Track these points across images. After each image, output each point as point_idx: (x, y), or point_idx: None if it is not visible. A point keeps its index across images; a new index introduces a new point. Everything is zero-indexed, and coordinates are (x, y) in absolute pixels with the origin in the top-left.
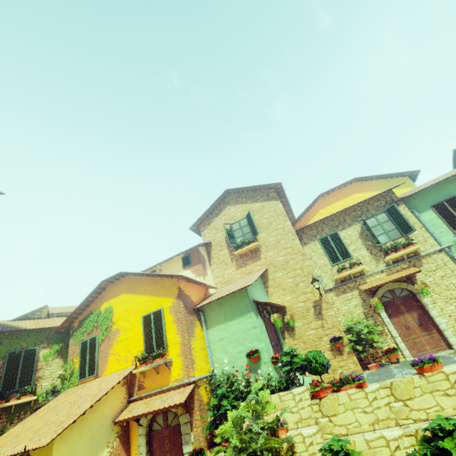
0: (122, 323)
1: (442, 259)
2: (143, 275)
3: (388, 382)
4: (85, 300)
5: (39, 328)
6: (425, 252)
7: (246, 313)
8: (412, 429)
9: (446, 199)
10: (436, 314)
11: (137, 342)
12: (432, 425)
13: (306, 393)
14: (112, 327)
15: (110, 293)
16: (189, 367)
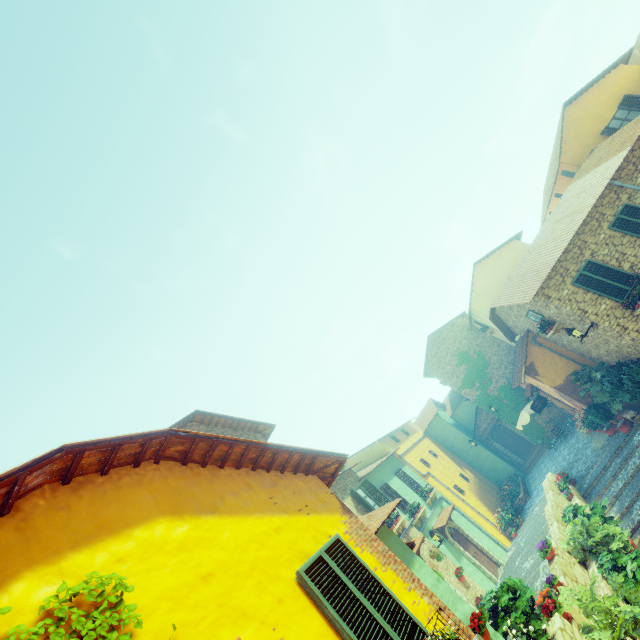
0: (213, 636)
1: (417, 532)
2: (249, 451)
3: (559, 570)
4: None
5: None
6: (406, 526)
7: (411, 559)
8: (608, 589)
9: (383, 484)
10: (453, 587)
11: None
12: (608, 559)
13: (564, 619)
14: None
15: (58, 526)
16: None
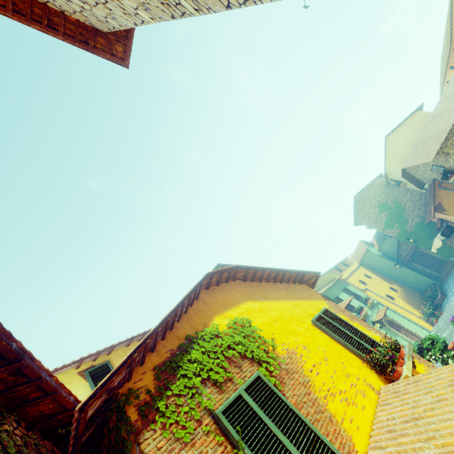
0: (287, 338)
1: None
2: (272, 273)
3: None
4: (184, 300)
5: (33, 368)
6: None
7: None
8: None
9: (335, 297)
10: None
11: (341, 356)
12: None
13: None
14: (274, 350)
15: (215, 303)
16: (419, 357)
